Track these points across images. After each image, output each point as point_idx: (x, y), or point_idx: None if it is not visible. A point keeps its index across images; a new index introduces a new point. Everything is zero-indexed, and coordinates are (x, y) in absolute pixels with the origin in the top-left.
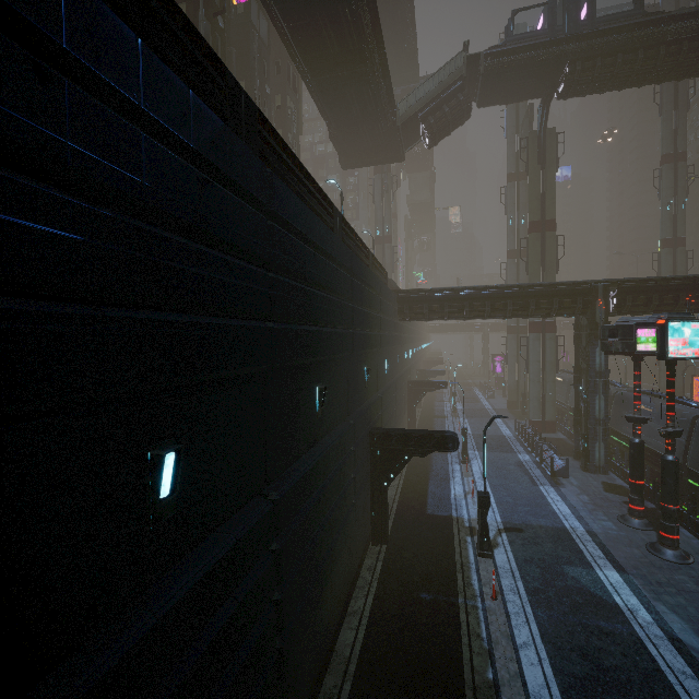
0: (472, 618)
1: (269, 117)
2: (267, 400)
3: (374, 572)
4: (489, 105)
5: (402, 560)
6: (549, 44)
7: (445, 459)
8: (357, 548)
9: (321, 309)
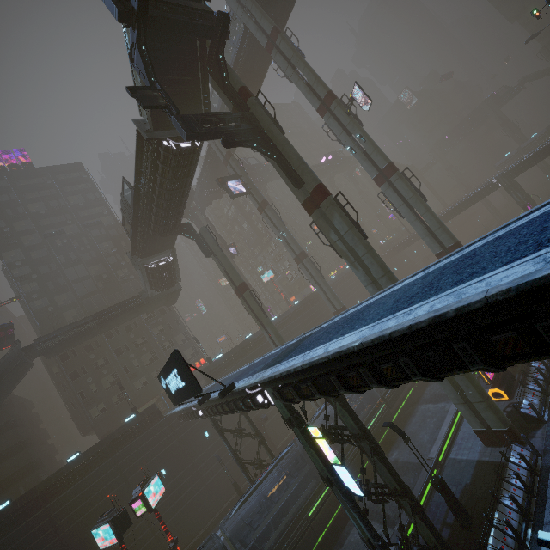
0: None
1: (122, 332)
2: None
3: None
4: (174, 243)
5: None
6: (135, 235)
7: None
8: None
9: None
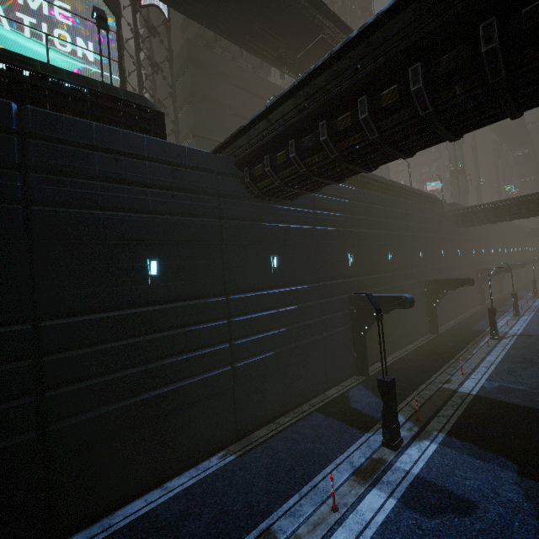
0: (471, 349)
1: None
2: (370, 251)
3: (427, 339)
4: None
5: (444, 337)
6: None
7: (500, 314)
8: (419, 329)
9: (388, 226)
